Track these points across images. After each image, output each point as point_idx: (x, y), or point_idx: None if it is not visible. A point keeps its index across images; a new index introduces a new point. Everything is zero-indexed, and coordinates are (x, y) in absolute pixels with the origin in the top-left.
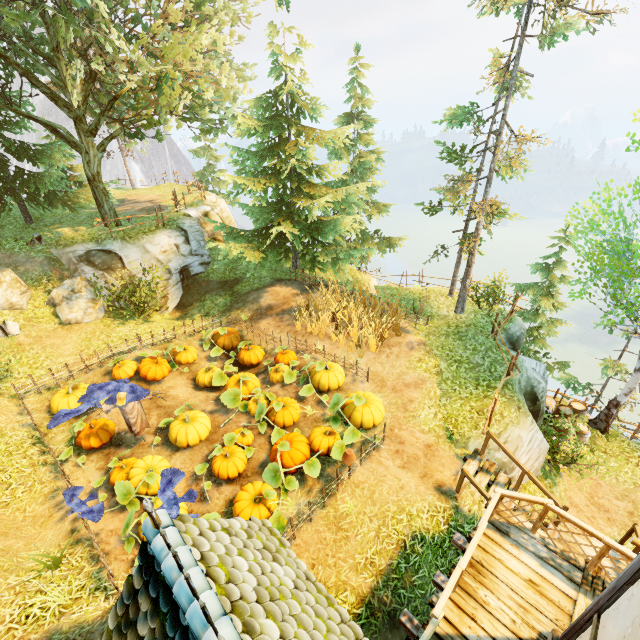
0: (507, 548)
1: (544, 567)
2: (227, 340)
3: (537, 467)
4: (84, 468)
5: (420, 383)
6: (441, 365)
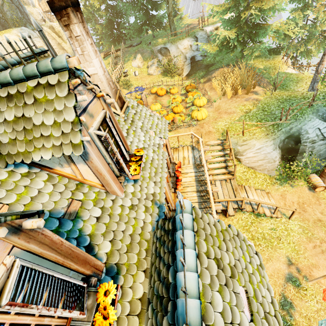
0: (189, 151)
1: (192, 158)
2: (188, 88)
3: (267, 168)
4: None
5: (231, 113)
6: (253, 110)
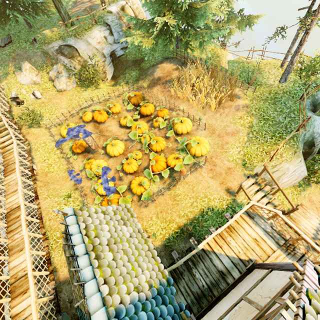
0: (250, 224)
1: (265, 235)
2: (135, 100)
3: (295, 182)
4: (77, 160)
5: (235, 133)
6: (253, 121)
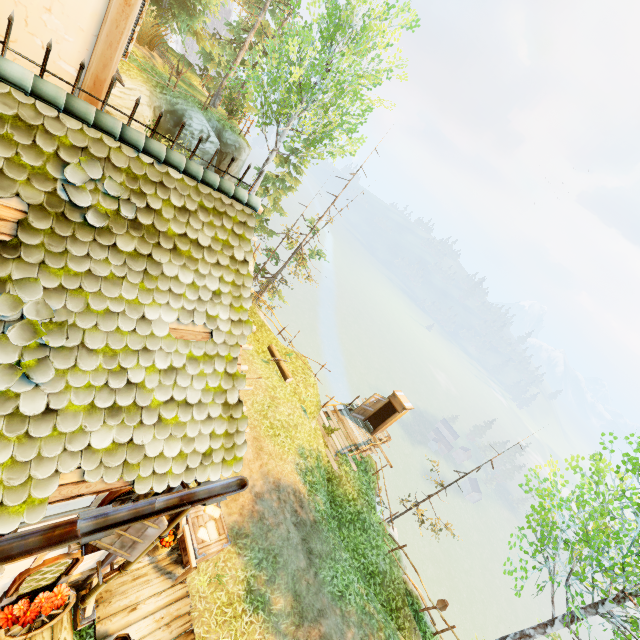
0: None
1: None
2: None
3: None
4: None
5: None
6: (140, 59)
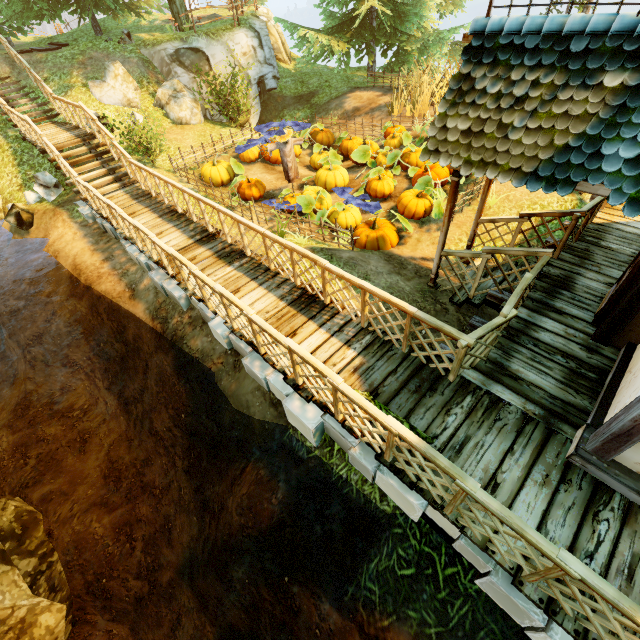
0: None
1: None
2: (325, 136)
3: None
4: (252, 211)
5: None
6: None
